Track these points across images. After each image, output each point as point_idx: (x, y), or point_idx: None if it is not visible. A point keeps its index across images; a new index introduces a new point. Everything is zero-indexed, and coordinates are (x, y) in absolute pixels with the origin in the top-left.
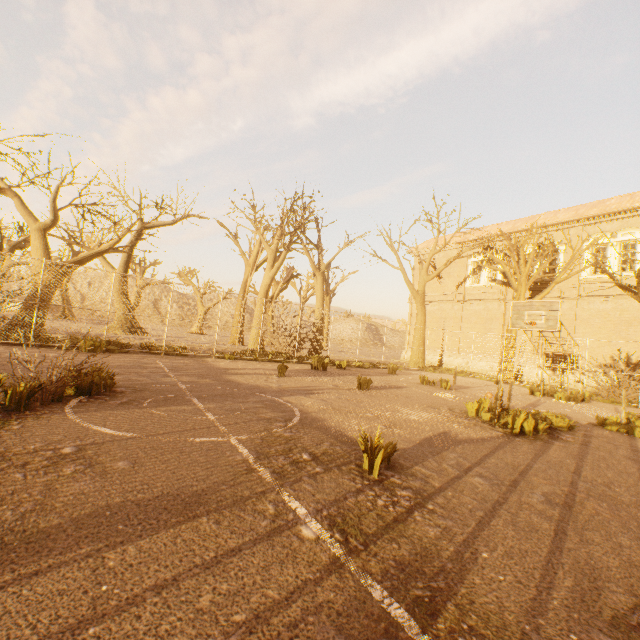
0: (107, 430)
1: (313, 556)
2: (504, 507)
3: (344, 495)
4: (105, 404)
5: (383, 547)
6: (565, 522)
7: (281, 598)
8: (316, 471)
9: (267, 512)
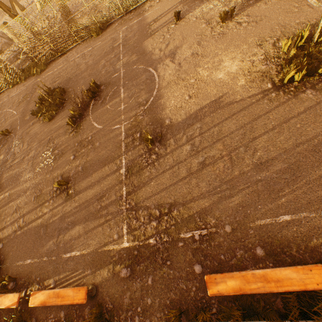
0: (96, 125)
1: (119, 178)
2: (179, 165)
3: (136, 157)
4: (98, 105)
5: (133, 178)
6: (192, 174)
7: (111, 187)
8: (136, 145)
9: (117, 164)
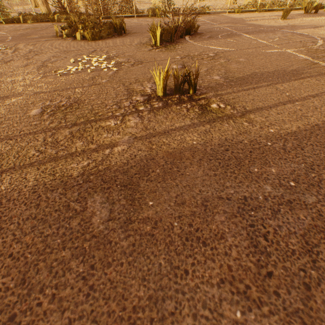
0: (217, 48)
1: None
2: None
3: None
4: (201, 38)
5: None
6: None
7: None
8: None
9: None
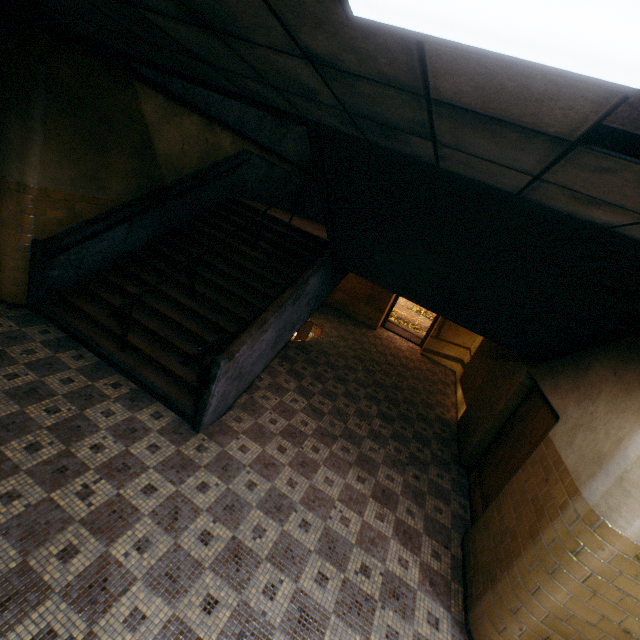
0: None
1: None
2: None
3: None
4: None
5: None
6: None
7: None
8: None
9: None
